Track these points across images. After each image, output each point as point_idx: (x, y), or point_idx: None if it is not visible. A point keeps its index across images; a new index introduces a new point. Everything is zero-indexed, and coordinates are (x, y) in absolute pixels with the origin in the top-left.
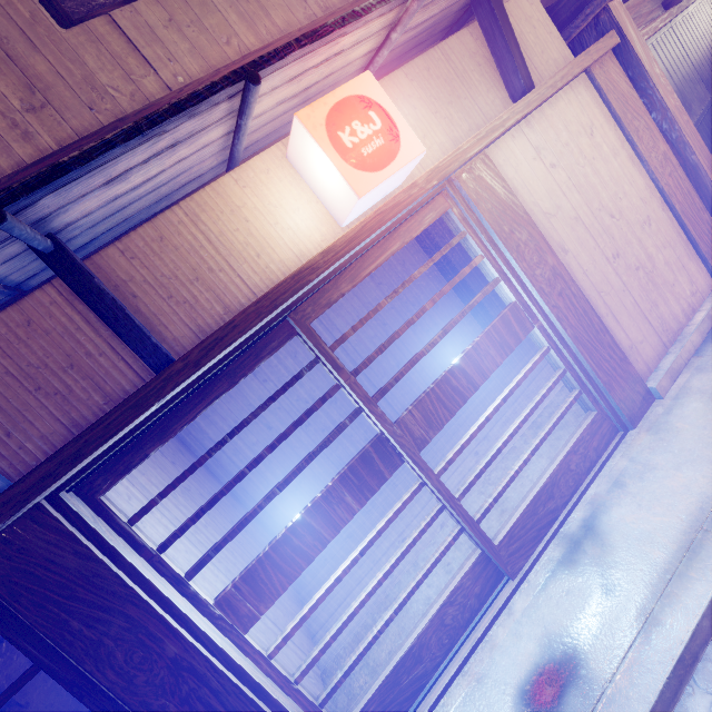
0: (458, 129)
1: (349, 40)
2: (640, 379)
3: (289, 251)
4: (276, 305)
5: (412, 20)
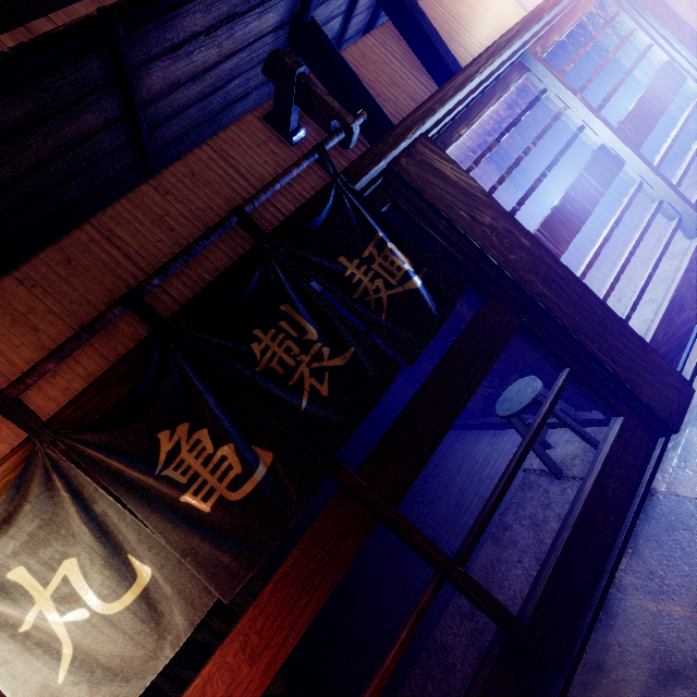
0: None
1: None
2: None
3: (502, 28)
4: (528, 28)
5: None
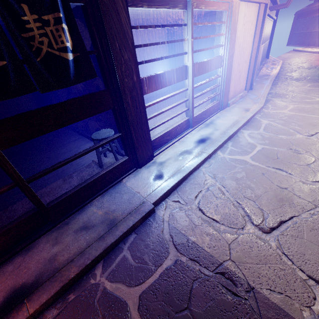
0: None
1: None
2: (228, 100)
3: None
4: None
5: None
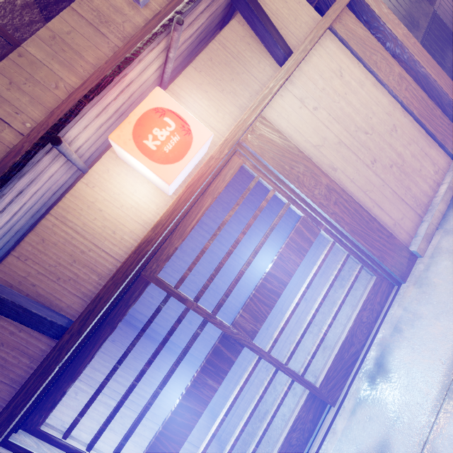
0: (242, 98)
1: (133, 74)
2: (404, 247)
3: (135, 223)
4: (127, 275)
5: (184, 36)
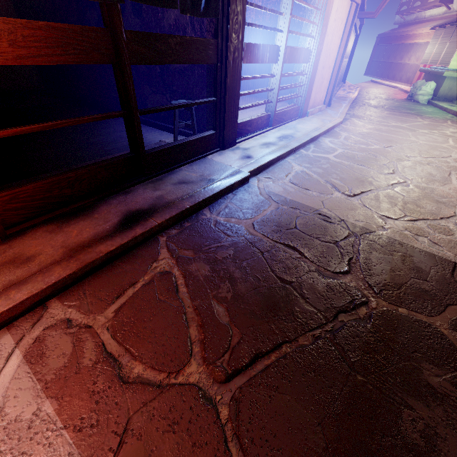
0: None
1: None
2: (308, 107)
3: None
4: None
5: None
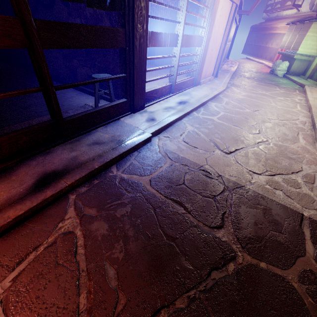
0: None
1: None
2: (200, 78)
3: None
4: None
5: None
